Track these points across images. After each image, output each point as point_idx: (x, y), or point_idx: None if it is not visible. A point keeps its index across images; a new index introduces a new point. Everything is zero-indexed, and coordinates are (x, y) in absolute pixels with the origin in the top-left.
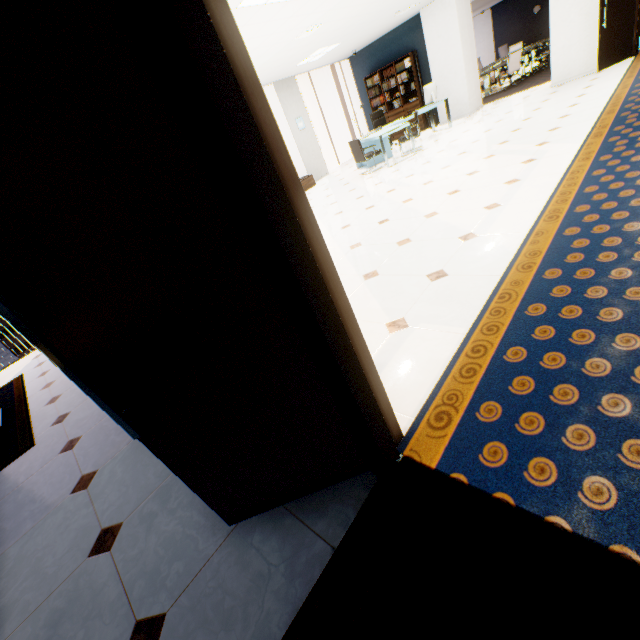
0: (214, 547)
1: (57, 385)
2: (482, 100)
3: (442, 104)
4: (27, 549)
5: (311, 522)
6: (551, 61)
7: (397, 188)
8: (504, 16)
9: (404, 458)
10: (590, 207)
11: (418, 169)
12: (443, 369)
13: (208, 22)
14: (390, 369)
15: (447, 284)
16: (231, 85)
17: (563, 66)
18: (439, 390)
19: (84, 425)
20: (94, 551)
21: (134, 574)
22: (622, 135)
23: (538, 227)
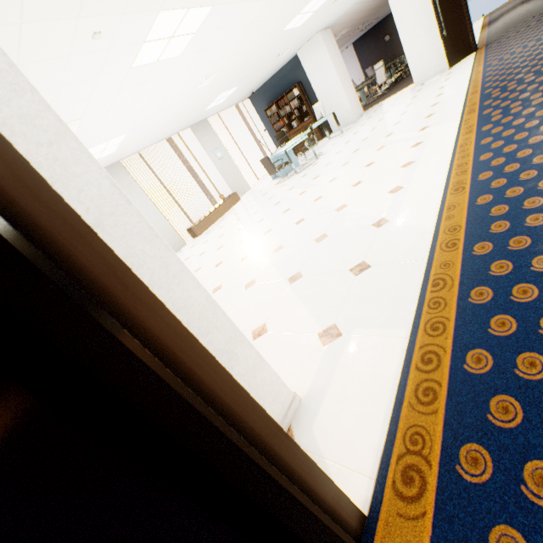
0: None
1: None
2: (362, 108)
3: (331, 117)
4: None
5: None
6: (410, 68)
7: (307, 189)
8: (363, 47)
9: None
10: (493, 172)
11: (322, 170)
12: (394, 392)
13: None
14: (331, 397)
15: (372, 277)
16: None
17: (420, 70)
18: (397, 427)
19: None
20: None
21: None
22: (494, 107)
23: (447, 201)
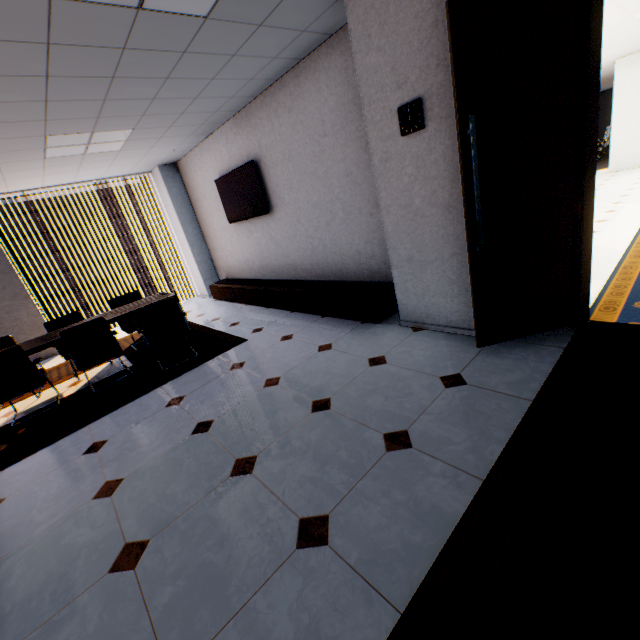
0: (472, 355)
1: (227, 318)
2: None
3: None
4: (308, 369)
5: (539, 343)
6: (610, 153)
7: None
8: None
9: (591, 321)
10: None
11: None
12: (596, 294)
13: (598, 83)
14: None
15: None
16: (596, 105)
17: (620, 158)
18: (599, 300)
19: (288, 330)
20: (372, 364)
21: (418, 367)
22: None
23: (637, 240)
